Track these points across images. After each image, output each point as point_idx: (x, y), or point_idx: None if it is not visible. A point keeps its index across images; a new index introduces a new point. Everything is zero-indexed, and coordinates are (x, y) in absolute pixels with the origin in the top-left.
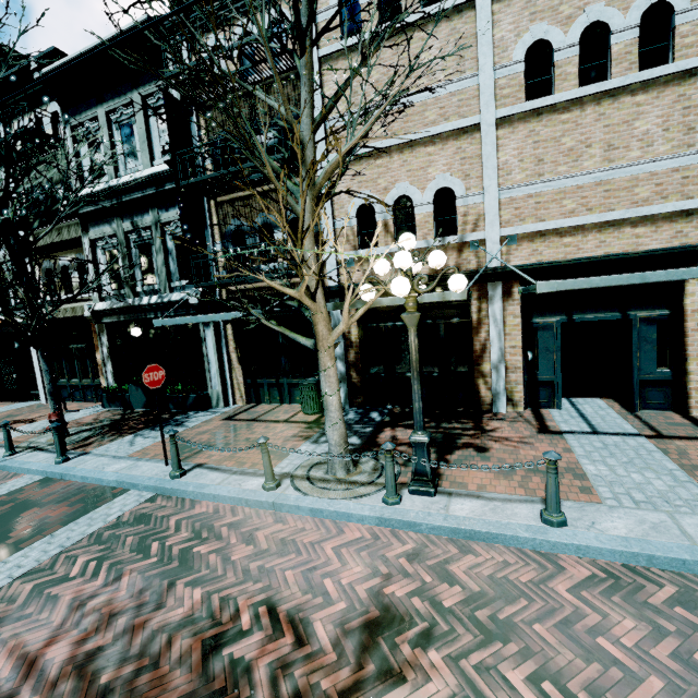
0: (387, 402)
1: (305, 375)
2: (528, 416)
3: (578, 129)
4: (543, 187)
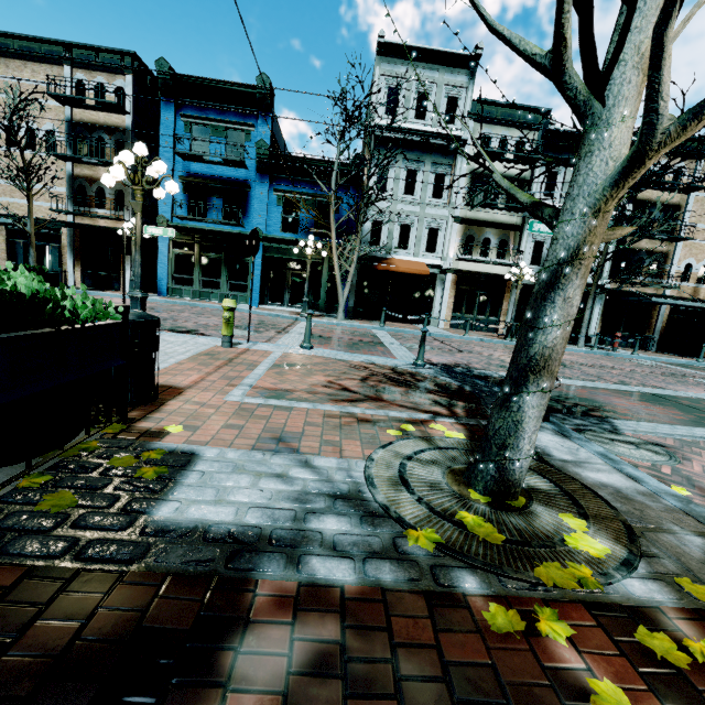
0: (665, 351)
1: (632, 334)
2: None
3: None
4: None
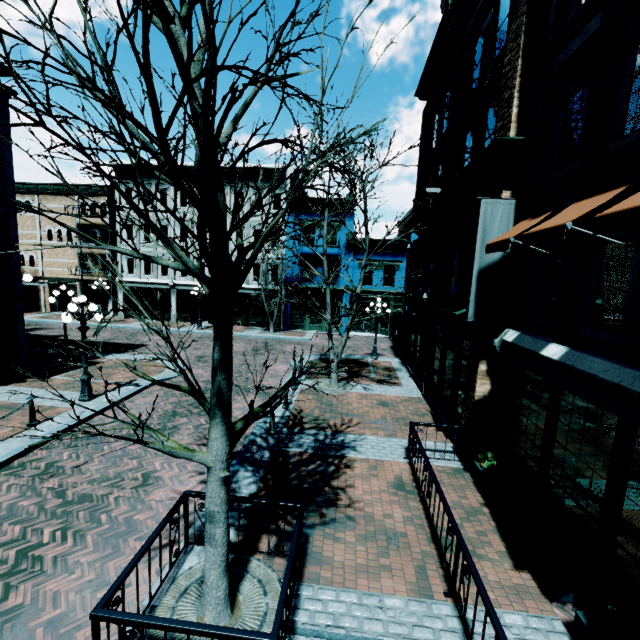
0: None
1: None
2: (48, 312)
3: (58, 250)
4: (52, 260)
